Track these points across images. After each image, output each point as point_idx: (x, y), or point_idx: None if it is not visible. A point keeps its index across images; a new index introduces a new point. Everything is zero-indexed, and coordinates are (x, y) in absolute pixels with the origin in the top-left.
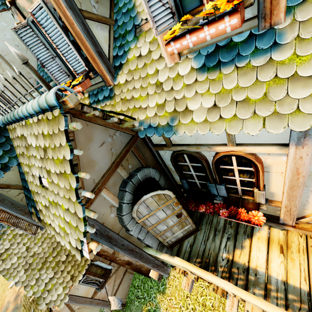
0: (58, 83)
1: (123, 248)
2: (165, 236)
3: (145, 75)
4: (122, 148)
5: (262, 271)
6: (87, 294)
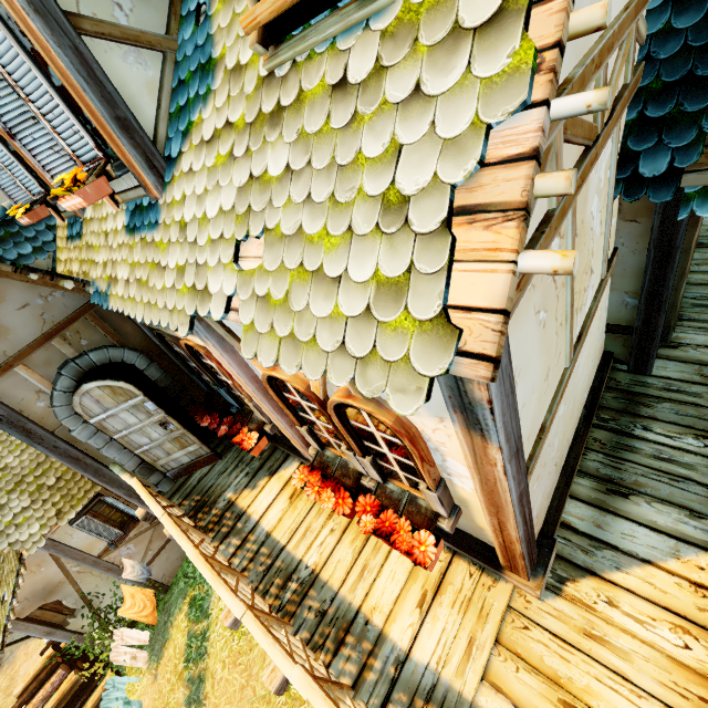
0: (14, 202)
1: (56, 451)
2: (154, 455)
3: (101, 216)
4: (67, 315)
5: (255, 518)
6: (89, 549)
